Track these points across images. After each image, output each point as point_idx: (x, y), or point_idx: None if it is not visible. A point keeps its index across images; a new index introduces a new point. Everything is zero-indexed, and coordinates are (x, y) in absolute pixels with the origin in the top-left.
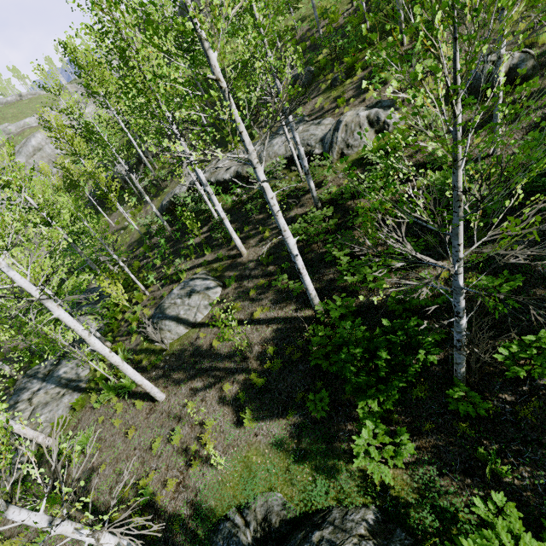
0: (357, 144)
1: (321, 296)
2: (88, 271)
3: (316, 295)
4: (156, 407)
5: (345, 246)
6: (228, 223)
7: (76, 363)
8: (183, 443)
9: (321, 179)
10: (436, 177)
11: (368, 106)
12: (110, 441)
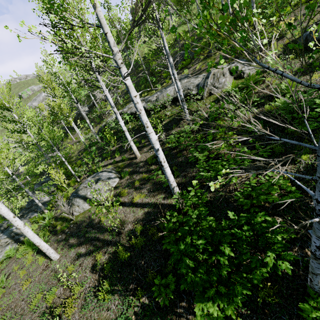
0: (220, 86)
1: (184, 188)
2: (45, 163)
3: (176, 186)
4: (50, 265)
5: (205, 150)
6: (127, 134)
7: (25, 222)
8: (54, 303)
9: (194, 109)
10: (281, 101)
11: (229, 63)
12: (12, 288)
